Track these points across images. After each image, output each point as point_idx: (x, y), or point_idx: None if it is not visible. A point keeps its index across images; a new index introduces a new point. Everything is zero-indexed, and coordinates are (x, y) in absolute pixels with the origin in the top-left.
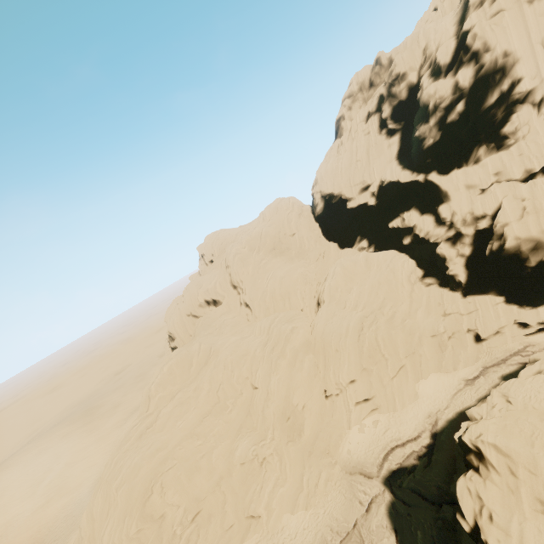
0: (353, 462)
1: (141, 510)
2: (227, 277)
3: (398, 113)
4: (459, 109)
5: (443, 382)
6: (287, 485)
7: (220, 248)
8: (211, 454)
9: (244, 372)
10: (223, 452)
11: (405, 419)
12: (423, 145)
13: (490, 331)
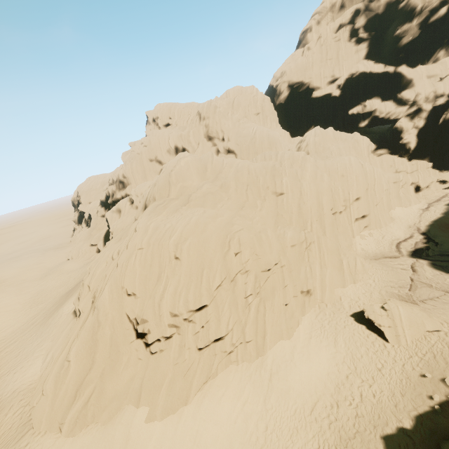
0: (371, 254)
1: (223, 262)
2: (201, 129)
3: (369, 26)
4: (442, 11)
5: (406, 211)
6: (329, 268)
7: (182, 111)
8: (266, 232)
9: (268, 180)
10: (273, 234)
11: (392, 230)
12: (401, 42)
13: (428, 183)
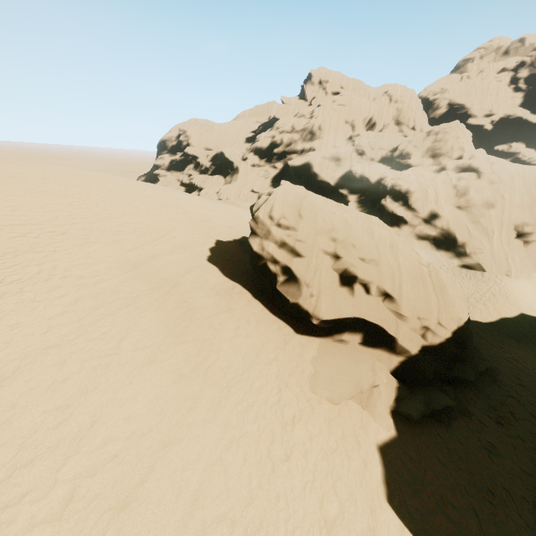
0: None
1: None
2: (392, 111)
3: (529, 80)
4: None
5: None
6: None
7: (358, 86)
8: None
9: None
10: None
11: None
12: None
13: None
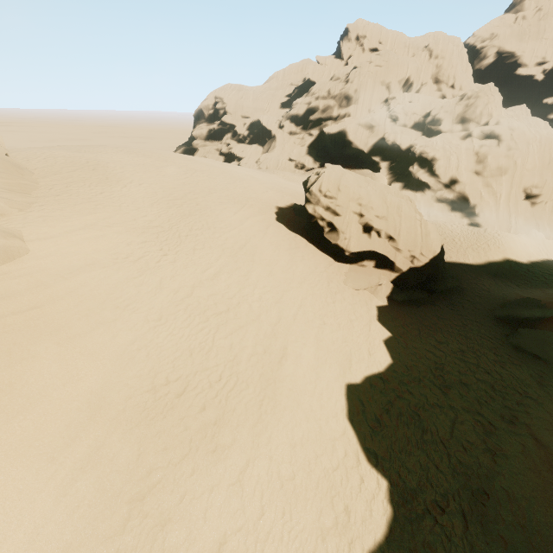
0: None
1: None
2: (431, 68)
3: None
4: None
5: None
6: None
7: (397, 40)
8: None
9: None
10: None
11: None
12: None
13: None
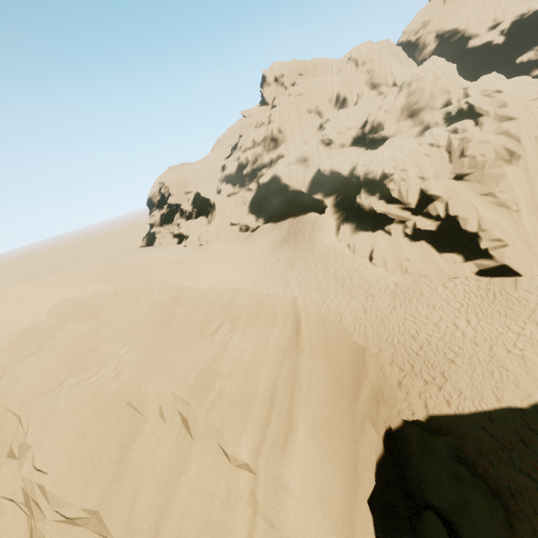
0: None
1: None
2: (362, 76)
3: None
4: None
5: None
6: None
7: (317, 65)
8: None
9: None
10: None
11: None
12: None
13: None
